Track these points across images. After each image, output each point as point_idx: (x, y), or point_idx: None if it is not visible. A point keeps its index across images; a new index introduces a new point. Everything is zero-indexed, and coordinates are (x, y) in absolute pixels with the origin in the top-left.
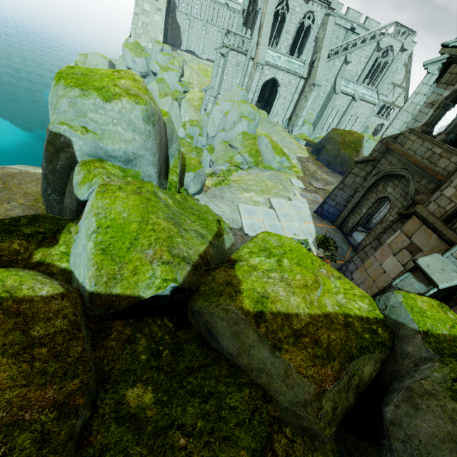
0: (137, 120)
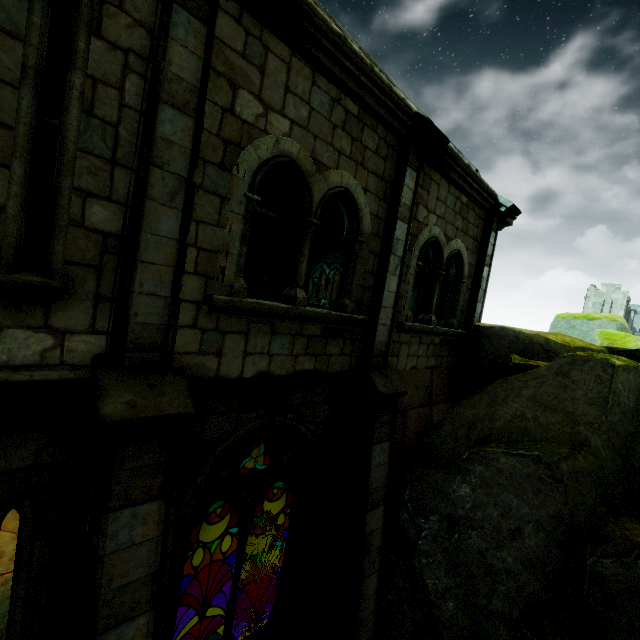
0: (612, 329)
